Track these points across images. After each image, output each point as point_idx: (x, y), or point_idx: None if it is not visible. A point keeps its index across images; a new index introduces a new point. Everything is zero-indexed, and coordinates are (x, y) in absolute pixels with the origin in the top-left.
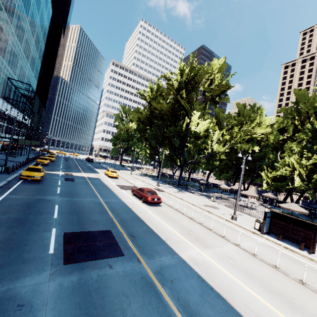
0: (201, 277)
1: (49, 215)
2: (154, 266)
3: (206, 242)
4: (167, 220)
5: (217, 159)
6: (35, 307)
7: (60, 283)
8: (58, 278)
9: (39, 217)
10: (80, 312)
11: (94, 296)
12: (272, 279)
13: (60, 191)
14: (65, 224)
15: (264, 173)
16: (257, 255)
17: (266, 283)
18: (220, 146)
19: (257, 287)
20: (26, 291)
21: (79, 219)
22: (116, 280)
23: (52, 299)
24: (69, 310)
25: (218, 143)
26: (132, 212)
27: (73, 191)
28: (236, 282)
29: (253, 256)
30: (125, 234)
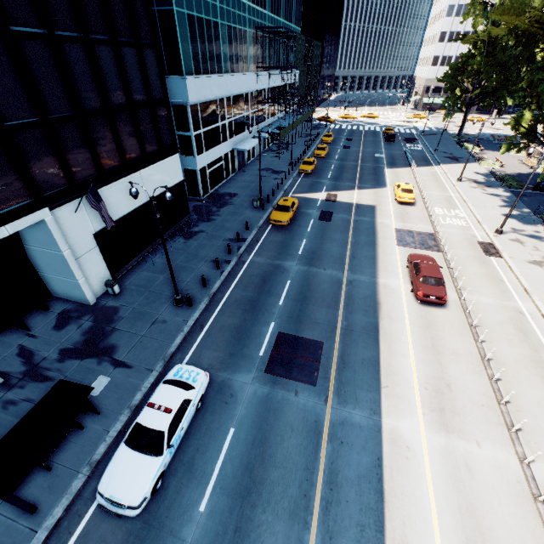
0: (381, 461)
1: (276, 299)
2: (337, 416)
3: (454, 421)
4: (423, 347)
5: None
6: (238, 401)
7: (256, 390)
8: (256, 384)
9: (267, 301)
10: (258, 421)
11: (271, 415)
12: None
13: (302, 251)
14: (284, 318)
15: None
16: (543, 502)
17: (484, 538)
18: None
19: (455, 527)
20: (237, 385)
21: (300, 313)
22: (292, 410)
23: (247, 401)
24: (252, 415)
25: None
26: (375, 313)
27: (317, 251)
28: (426, 499)
29: (532, 498)
30: (336, 354)
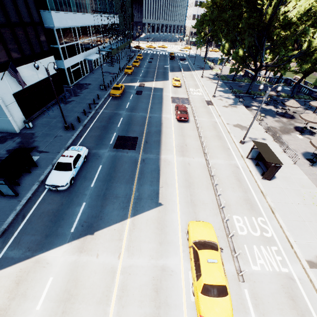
0: (159, 166)
1: (116, 125)
2: (143, 157)
3: (186, 153)
4: (178, 135)
5: (310, 61)
6: (102, 158)
7: (110, 154)
8: (110, 152)
9: (112, 126)
10: (111, 162)
11: (117, 160)
12: (197, 178)
13: (127, 107)
14: (120, 131)
15: None
16: (210, 168)
17: (191, 178)
18: None
19: (182, 177)
20: (101, 153)
21: (128, 129)
22: (126, 157)
23: (106, 157)
24: (109, 161)
25: None
26: (160, 126)
27: (135, 106)
28: (174, 172)
29: (207, 168)
30: (143, 140)
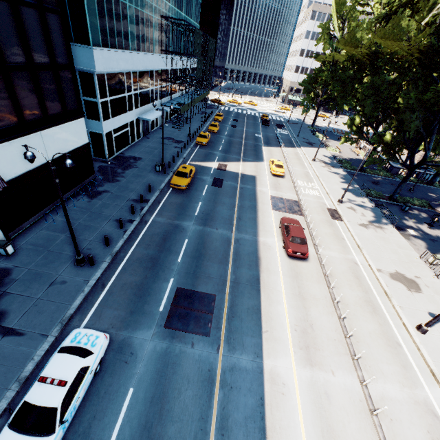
0: (263, 400)
1: (175, 256)
2: (227, 363)
3: (316, 356)
4: (293, 294)
5: None
6: (138, 359)
7: (155, 345)
8: (156, 340)
9: (167, 258)
10: (157, 377)
11: (169, 369)
12: None
13: (198, 212)
14: (182, 274)
15: None
16: (377, 415)
17: None
18: None
19: None
20: (137, 343)
21: (196, 269)
22: (189, 362)
23: (147, 357)
24: (152, 372)
25: None
26: (257, 267)
27: (211, 213)
28: (298, 429)
29: (369, 413)
30: (226, 305)
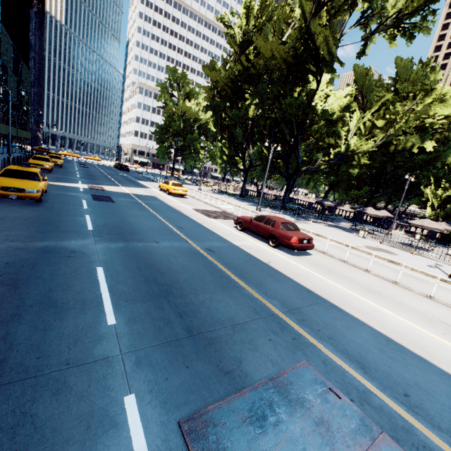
0: None
1: (87, 313)
2: None
3: None
4: (366, 293)
5: (354, 165)
6: None
7: None
8: None
9: (56, 332)
10: None
11: None
12: None
13: (93, 226)
14: (157, 355)
15: (430, 189)
16: None
17: None
18: (362, 140)
19: None
20: None
21: (188, 321)
22: None
23: None
24: None
25: (358, 136)
26: (282, 275)
27: (123, 225)
28: None
29: None
30: (356, 374)
